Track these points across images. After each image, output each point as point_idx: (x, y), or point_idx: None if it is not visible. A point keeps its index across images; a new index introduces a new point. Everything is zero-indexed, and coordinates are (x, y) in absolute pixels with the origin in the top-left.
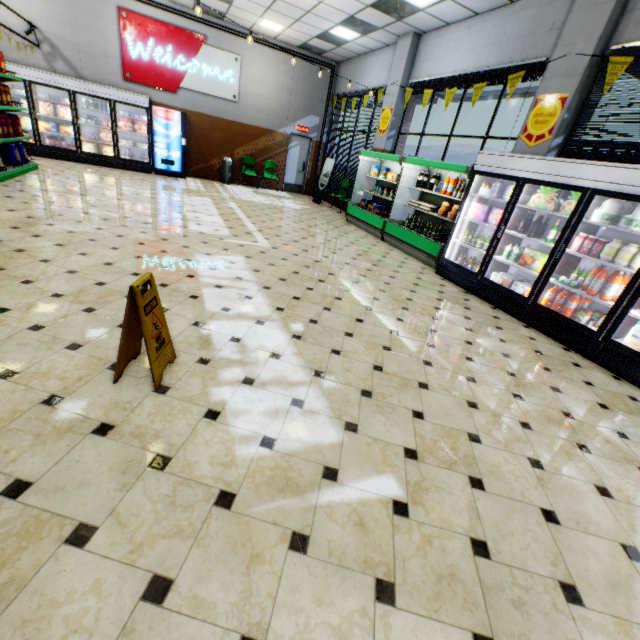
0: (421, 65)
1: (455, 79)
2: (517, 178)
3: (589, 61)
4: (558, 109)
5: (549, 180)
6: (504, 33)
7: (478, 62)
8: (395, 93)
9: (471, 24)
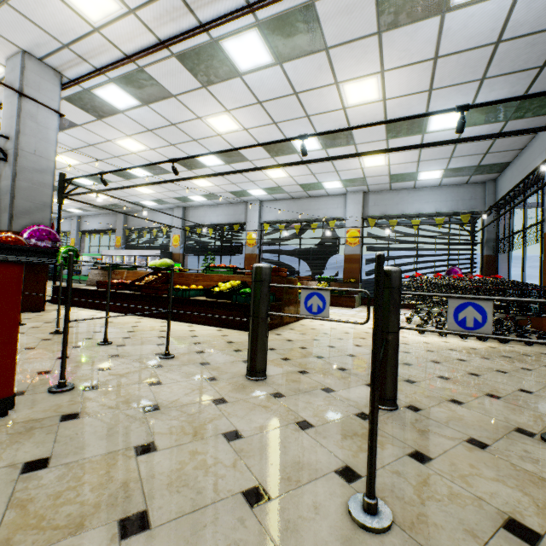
0: (84, 225)
1: (96, 231)
2: (112, 255)
3: (123, 230)
4: (121, 239)
5: (117, 254)
6: (106, 221)
7: (101, 227)
8: (75, 233)
9: (97, 217)
